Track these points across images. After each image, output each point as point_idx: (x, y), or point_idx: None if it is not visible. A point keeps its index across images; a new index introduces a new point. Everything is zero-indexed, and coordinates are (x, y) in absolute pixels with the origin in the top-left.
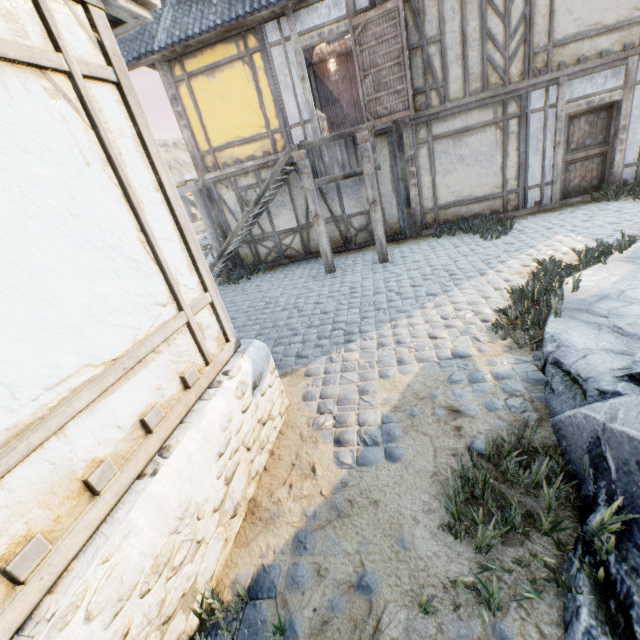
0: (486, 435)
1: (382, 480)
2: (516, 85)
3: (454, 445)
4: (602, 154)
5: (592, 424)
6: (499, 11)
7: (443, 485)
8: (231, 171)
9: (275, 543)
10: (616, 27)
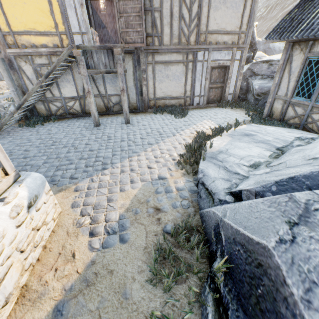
0: (172, 222)
1: (116, 256)
2: (192, 46)
3: (156, 229)
4: (222, 87)
5: (216, 217)
6: (187, 6)
7: (149, 254)
8: (28, 51)
9: (39, 316)
10: (230, 33)
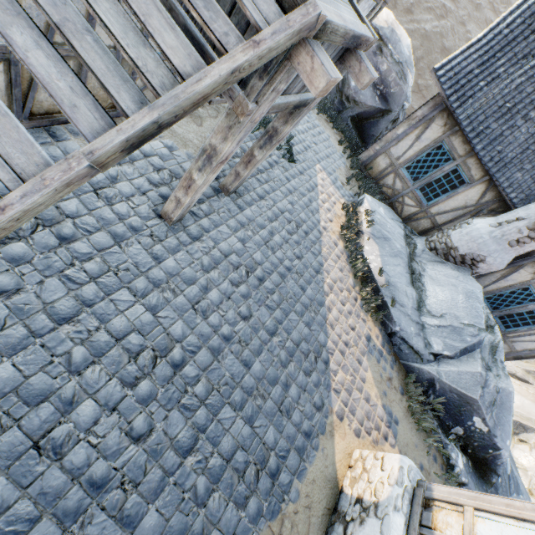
0: (399, 383)
1: (402, 434)
2: None
3: (399, 397)
4: None
5: (432, 375)
6: None
7: (407, 416)
8: None
9: None
10: None
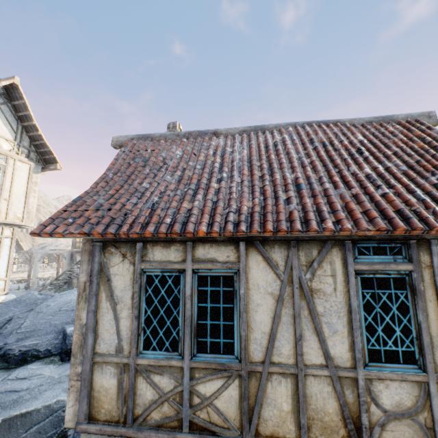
0: None
1: None
2: None
3: None
4: None
5: None
6: None
7: None
8: None
9: None
10: None
